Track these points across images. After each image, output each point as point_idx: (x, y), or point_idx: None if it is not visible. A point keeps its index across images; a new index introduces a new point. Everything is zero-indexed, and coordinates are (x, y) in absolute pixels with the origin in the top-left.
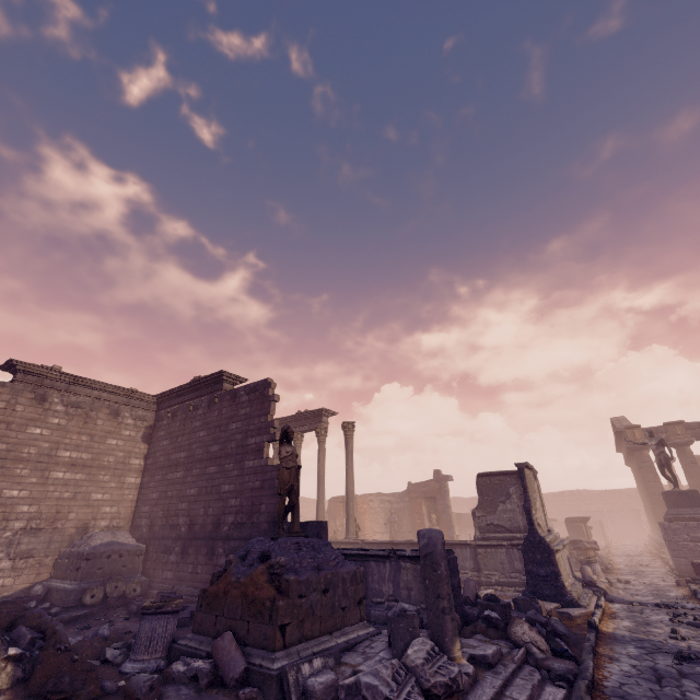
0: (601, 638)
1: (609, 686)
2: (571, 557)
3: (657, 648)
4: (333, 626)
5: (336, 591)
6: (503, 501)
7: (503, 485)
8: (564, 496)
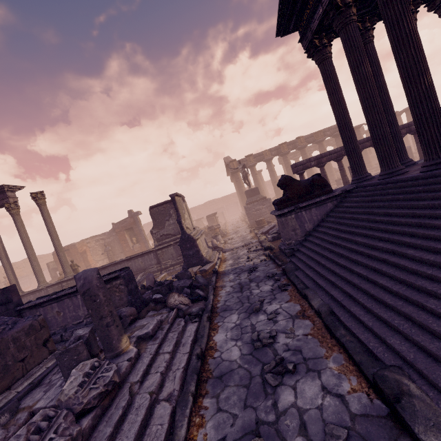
0: (218, 276)
1: (220, 306)
2: (209, 235)
3: (242, 270)
4: (10, 381)
5: (6, 353)
6: (168, 219)
7: (166, 210)
8: (207, 204)
